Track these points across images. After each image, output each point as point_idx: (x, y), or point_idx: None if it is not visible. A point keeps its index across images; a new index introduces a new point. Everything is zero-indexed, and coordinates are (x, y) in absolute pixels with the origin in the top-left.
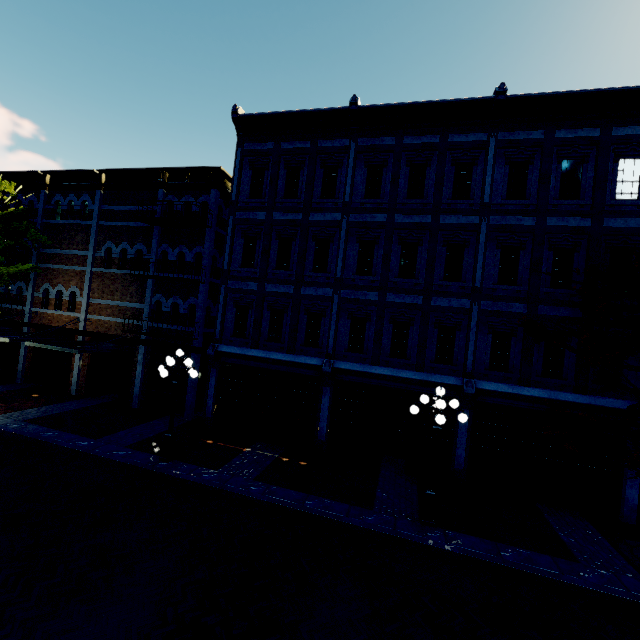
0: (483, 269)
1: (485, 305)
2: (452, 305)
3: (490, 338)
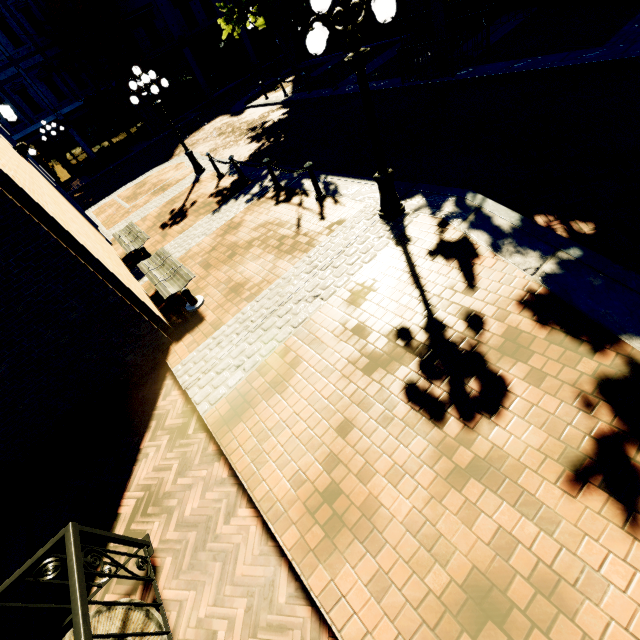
0: (0, 43)
1: (24, 66)
2: (9, 76)
3: (44, 84)
